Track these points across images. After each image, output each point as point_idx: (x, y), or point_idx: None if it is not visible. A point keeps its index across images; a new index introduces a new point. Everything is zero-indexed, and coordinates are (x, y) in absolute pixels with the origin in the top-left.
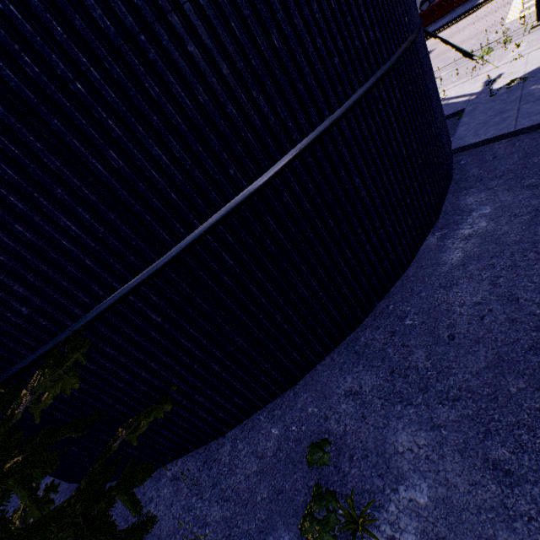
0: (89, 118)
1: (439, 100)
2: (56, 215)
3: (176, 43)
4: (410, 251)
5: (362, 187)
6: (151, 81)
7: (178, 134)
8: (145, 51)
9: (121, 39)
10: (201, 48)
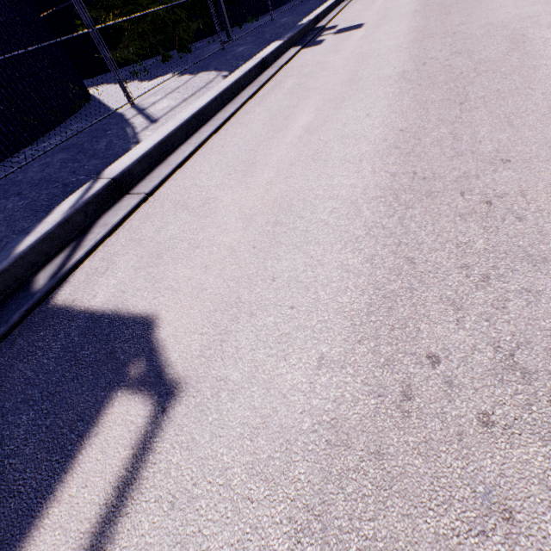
0: None
1: None
2: None
3: None
4: (274, 6)
5: None
6: None
7: None
8: None
9: None
10: None
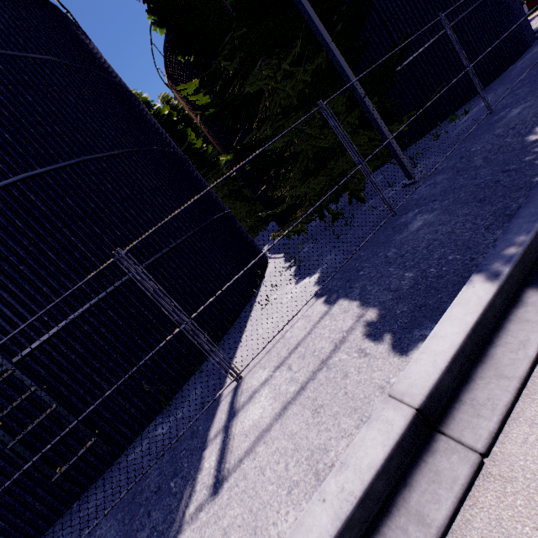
0: (395, 24)
1: (522, 13)
2: (382, 51)
3: (418, 2)
4: (498, 71)
5: (472, 41)
6: (410, 13)
7: (414, 26)
8: (410, 5)
9: (406, 4)
10: (423, 2)
